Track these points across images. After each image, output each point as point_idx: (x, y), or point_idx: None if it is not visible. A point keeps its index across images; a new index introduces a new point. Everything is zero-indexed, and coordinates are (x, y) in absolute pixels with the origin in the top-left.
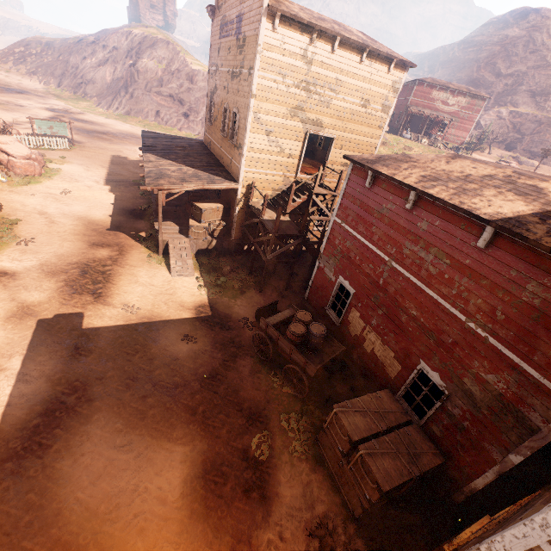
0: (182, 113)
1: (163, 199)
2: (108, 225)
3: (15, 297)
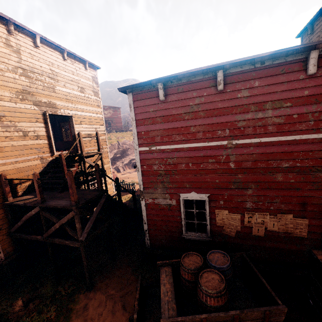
0: None
1: None
2: None
3: None
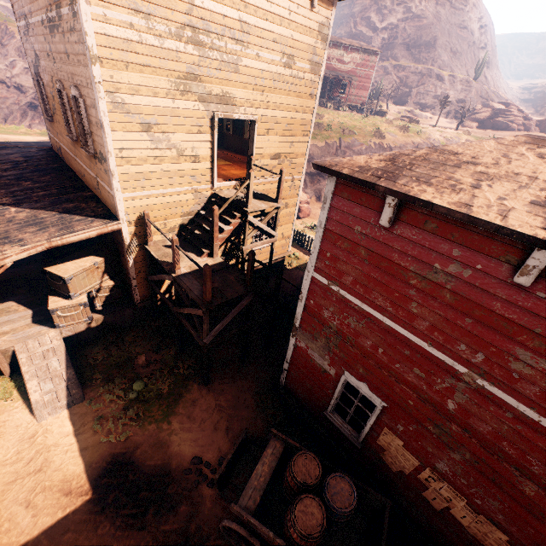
0: (27, 103)
1: None
2: None
3: None
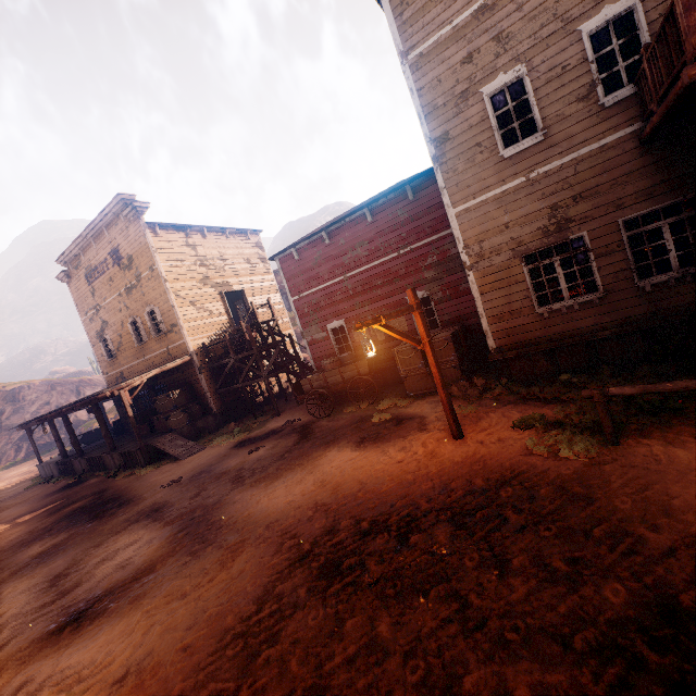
0: (20, 438)
1: (127, 397)
2: (48, 504)
3: (8, 567)
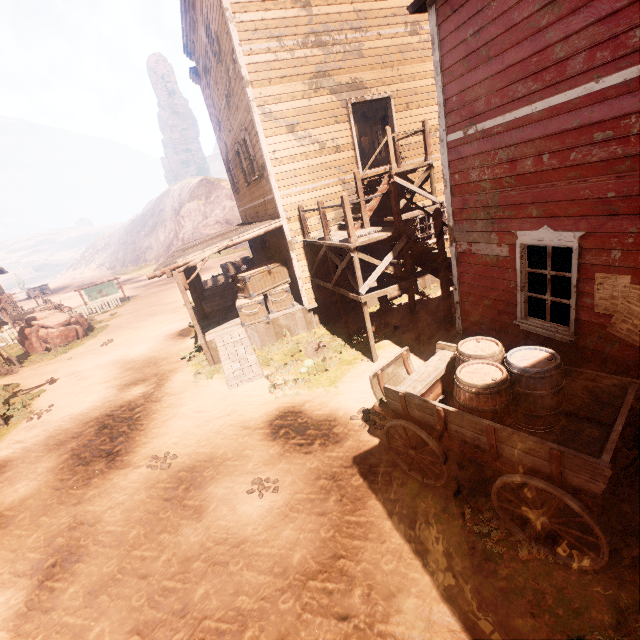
0: None
1: (182, 280)
2: (147, 358)
3: None
